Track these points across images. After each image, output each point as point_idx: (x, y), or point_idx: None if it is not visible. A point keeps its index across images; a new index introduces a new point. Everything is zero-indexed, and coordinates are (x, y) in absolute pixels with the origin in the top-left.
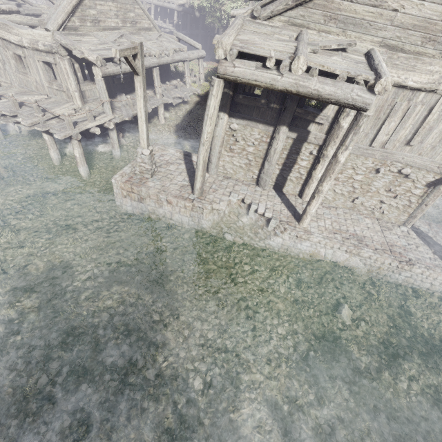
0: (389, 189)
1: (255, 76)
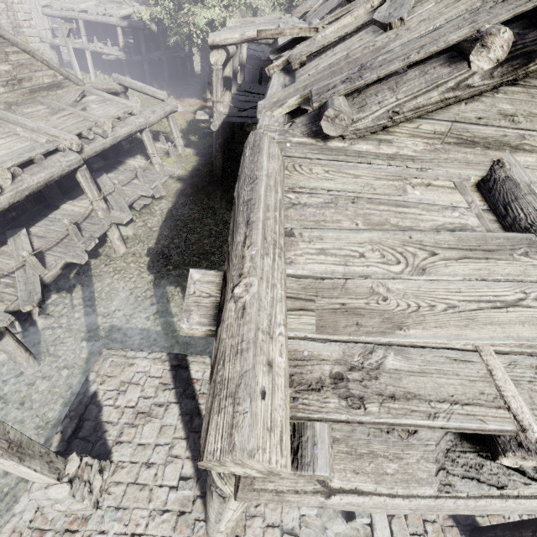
0: None
1: (439, 512)
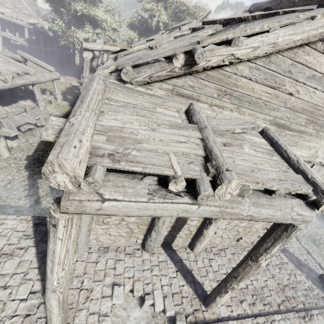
0: (265, 228)
1: (149, 211)
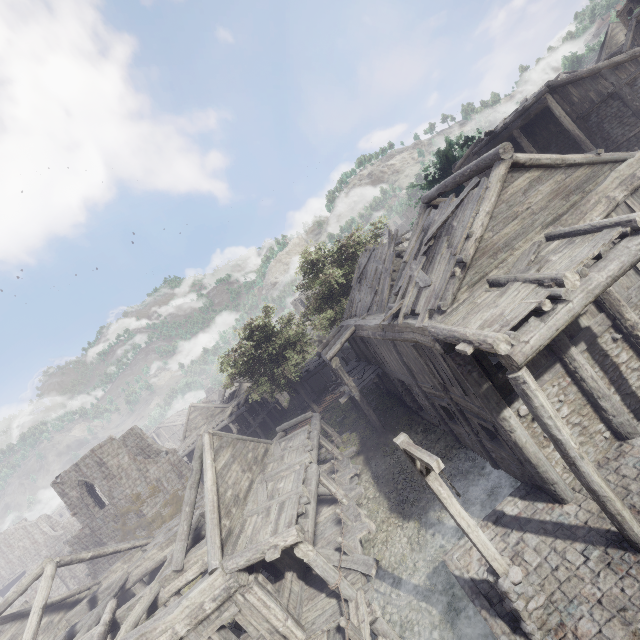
0: None
1: (552, 327)
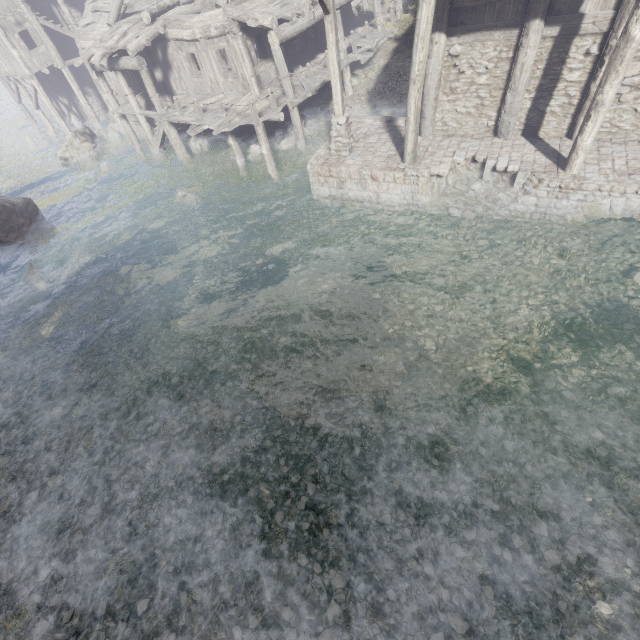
0: None
1: None
